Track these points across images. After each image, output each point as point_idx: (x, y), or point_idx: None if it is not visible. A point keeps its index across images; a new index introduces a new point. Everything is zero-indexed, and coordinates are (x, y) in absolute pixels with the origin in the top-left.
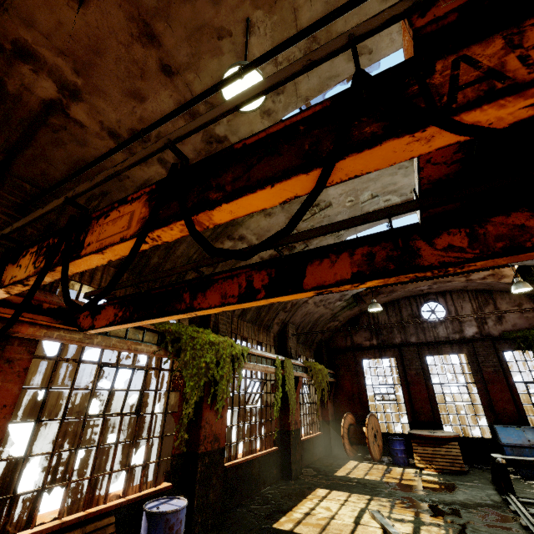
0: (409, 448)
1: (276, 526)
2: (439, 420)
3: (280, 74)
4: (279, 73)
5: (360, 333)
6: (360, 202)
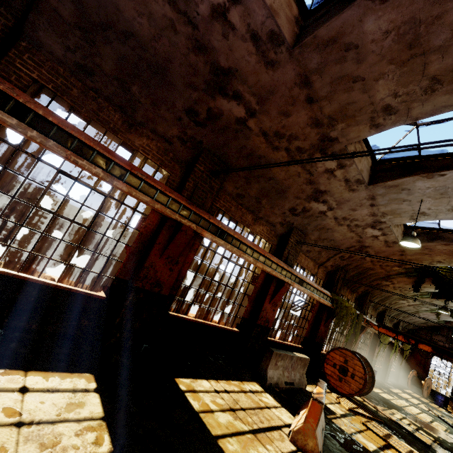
0: (445, 403)
1: (390, 389)
2: None
3: None
4: None
5: (439, 336)
6: None
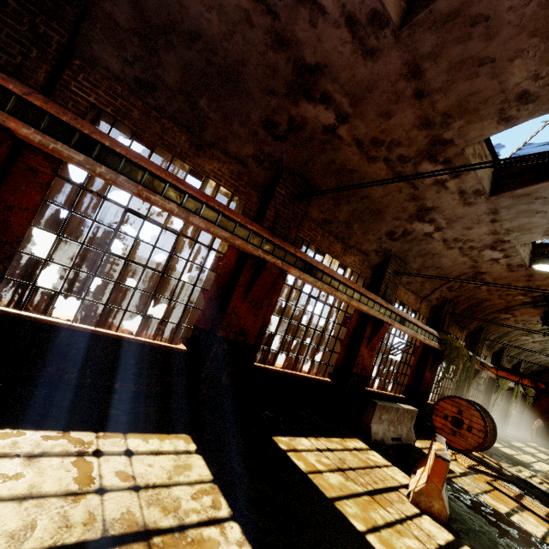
0: None
1: (510, 443)
2: None
3: None
4: None
5: None
6: None
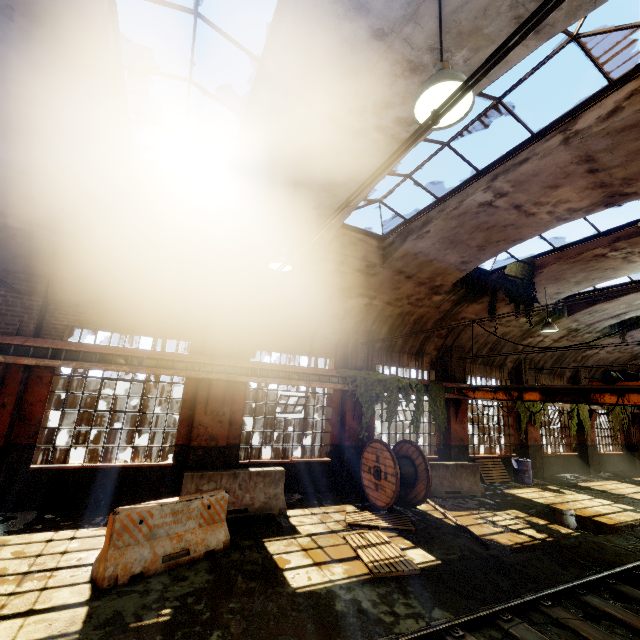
0: None
1: (578, 484)
2: None
3: (567, 386)
4: (567, 386)
5: None
6: (633, 305)
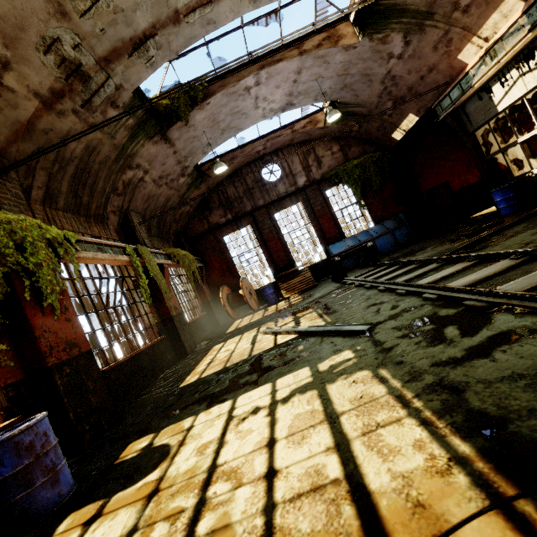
0: (277, 292)
1: (183, 385)
2: (293, 261)
3: None
4: None
5: (214, 212)
6: None
